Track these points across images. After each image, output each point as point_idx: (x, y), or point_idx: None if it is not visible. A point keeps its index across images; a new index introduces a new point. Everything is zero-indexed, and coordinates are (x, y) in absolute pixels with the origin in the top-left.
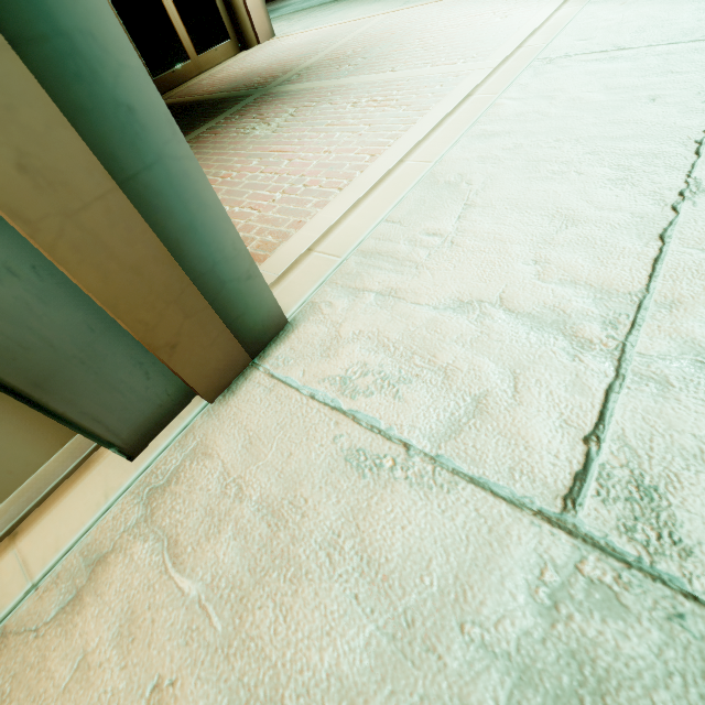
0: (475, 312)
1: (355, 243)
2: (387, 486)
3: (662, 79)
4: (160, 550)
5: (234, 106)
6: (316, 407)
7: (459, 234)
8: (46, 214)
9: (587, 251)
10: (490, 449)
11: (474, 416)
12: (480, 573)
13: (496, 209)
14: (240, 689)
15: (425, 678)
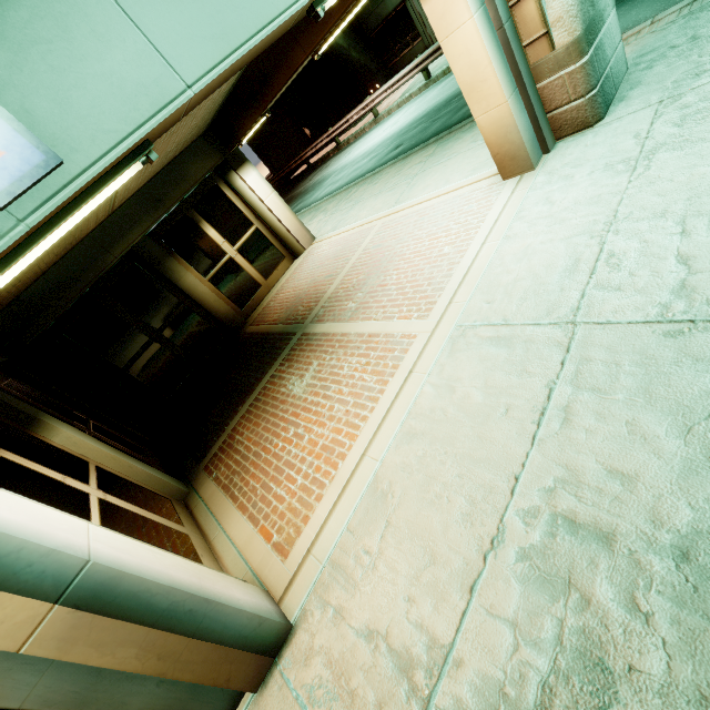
0: (373, 642)
1: (330, 550)
2: None
3: (518, 381)
4: None
5: (285, 347)
6: (298, 709)
7: (379, 555)
8: (169, 666)
9: (434, 594)
10: None
11: None
12: None
13: (400, 532)
14: None
15: None
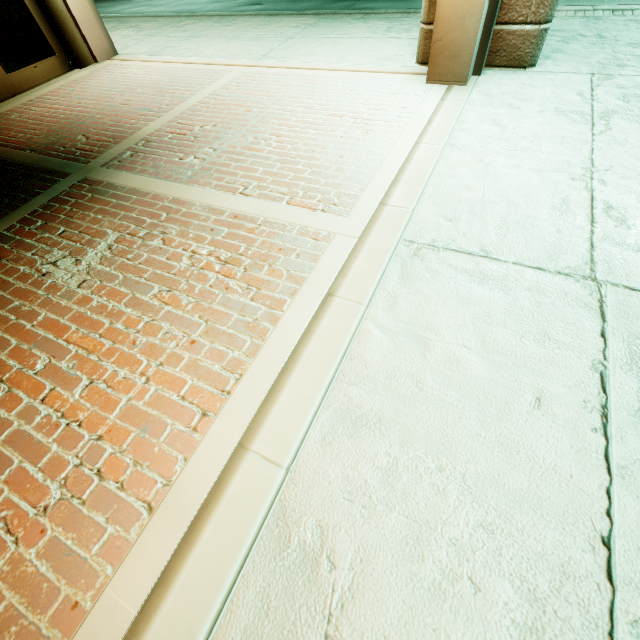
0: None
1: None
2: None
3: (541, 351)
4: None
5: (40, 192)
6: None
7: None
8: None
9: None
10: None
11: None
12: None
13: None
14: None
15: None
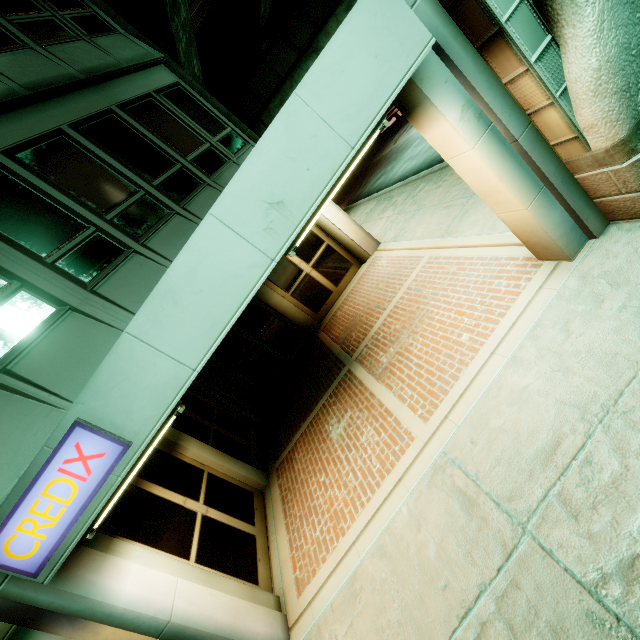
0: None
1: (319, 614)
2: None
3: (462, 561)
4: None
5: (336, 377)
6: None
7: None
8: None
9: None
10: None
11: None
12: None
13: (356, 638)
14: None
15: None
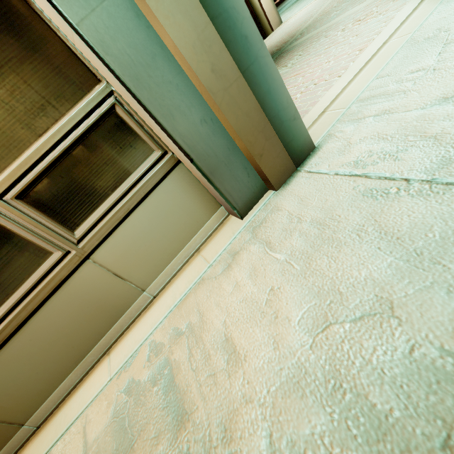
0: None
1: (354, 98)
2: (394, 200)
3: None
4: (262, 246)
5: None
6: (339, 177)
7: (440, 62)
8: (219, 90)
9: None
10: None
11: None
12: None
13: None
14: (314, 287)
15: (433, 275)
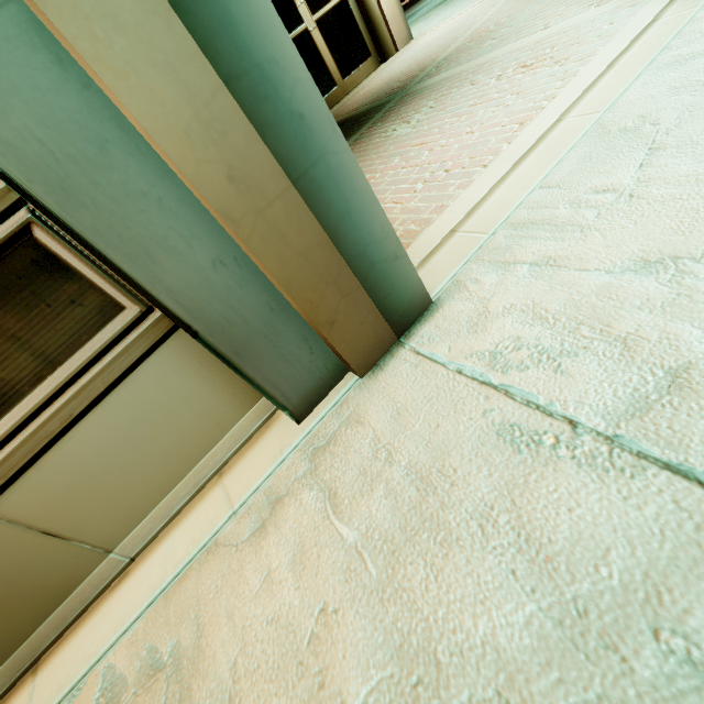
0: (667, 271)
1: (503, 217)
2: (548, 464)
3: None
4: (322, 499)
5: (375, 115)
6: (463, 381)
7: (642, 184)
8: (245, 213)
9: None
10: (696, 432)
11: (668, 393)
12: (683, 576)
13: (698, 145)
14: (394, 631)
15: (604, 676)
